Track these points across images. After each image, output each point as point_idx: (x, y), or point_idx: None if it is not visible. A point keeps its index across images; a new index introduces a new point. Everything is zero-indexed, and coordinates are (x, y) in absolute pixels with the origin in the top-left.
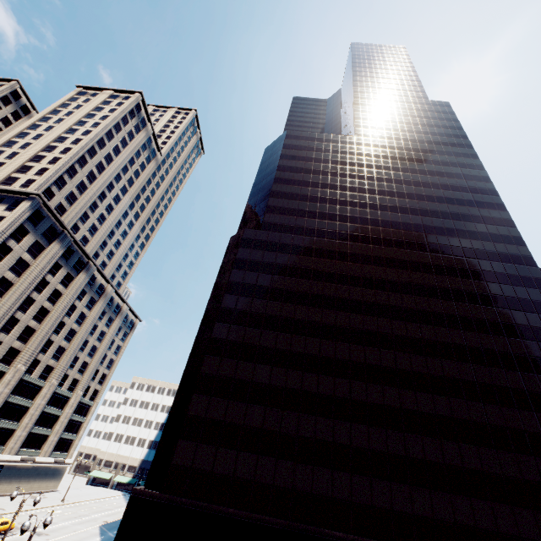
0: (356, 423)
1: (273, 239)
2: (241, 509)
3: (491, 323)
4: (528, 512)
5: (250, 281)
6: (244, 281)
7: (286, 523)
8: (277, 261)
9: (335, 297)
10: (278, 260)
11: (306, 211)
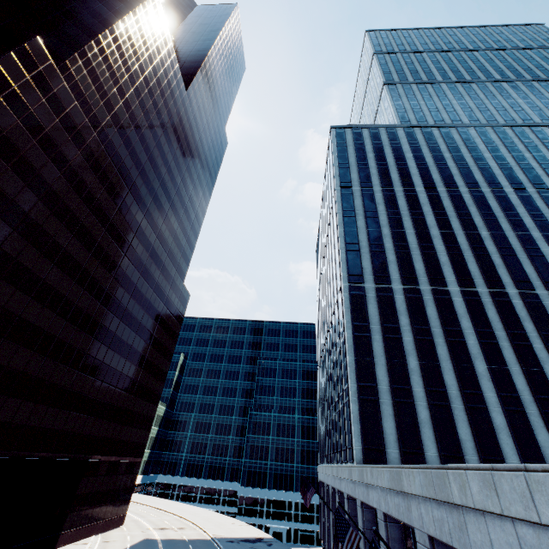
0: (25, 348)
1: (64, 98)
2: None
3: (150, 304)
4: (94, 419)
5: None
6: None
7: None
8: (52, 131)
9: (82, 221)
10: (53, 131)
11: (114, 110)
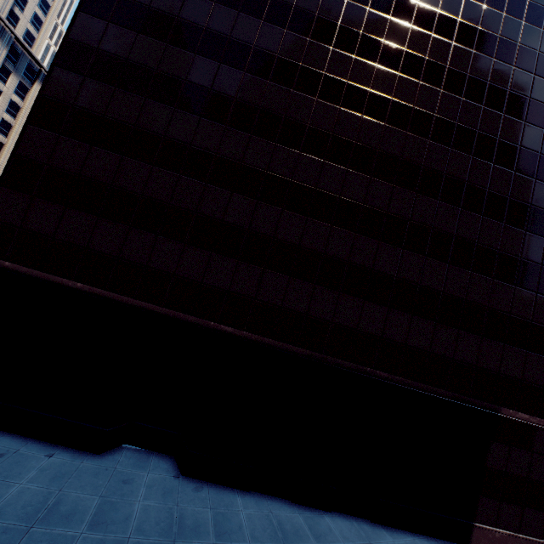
0: (290, 212)
1: None
2: (94, 286)
3: None
4: (475, 339)
5: None
6: None
7: (157, 309)
8: None
9: (315, 13)
10: None
11: None
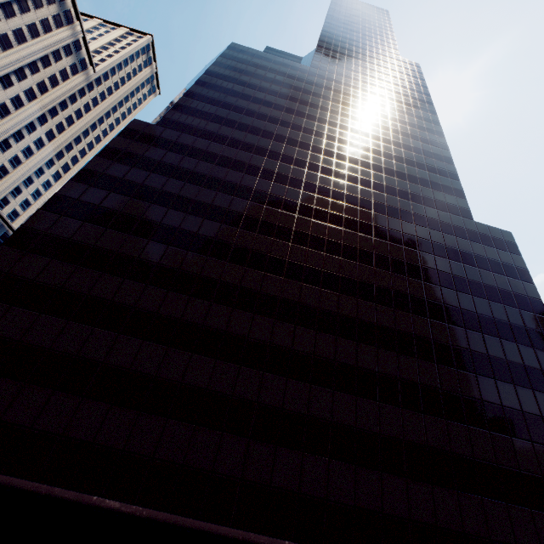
0: (200, 355)
1: (168, 136)
2: None
3: (410, 265)
4: (401, 481)
5: (115, 173)
6: (107, 171)
7: (28, 485)
8: (164, 159)
9: (226, 209)
10: (165, 159)
11: (224, 119)
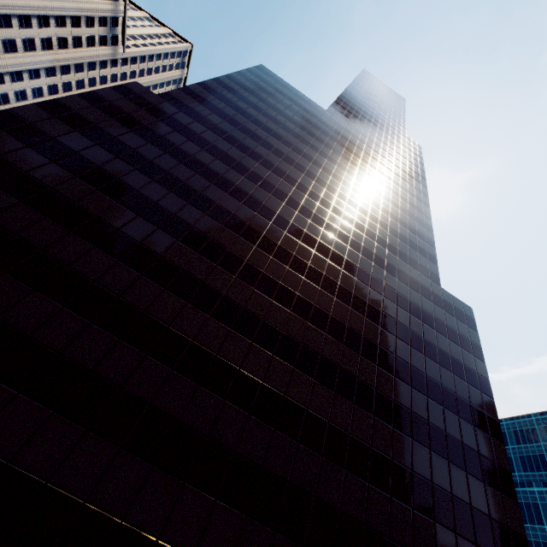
0: (100, 328)
1: (165, 109)
2: None
3: (371, 307)
4: None
5: (90, 117)
6: (81, 112)
7: None
8: (151, 125)
9: (199, 191)
10: (153, 125)
11: (229, 116)
